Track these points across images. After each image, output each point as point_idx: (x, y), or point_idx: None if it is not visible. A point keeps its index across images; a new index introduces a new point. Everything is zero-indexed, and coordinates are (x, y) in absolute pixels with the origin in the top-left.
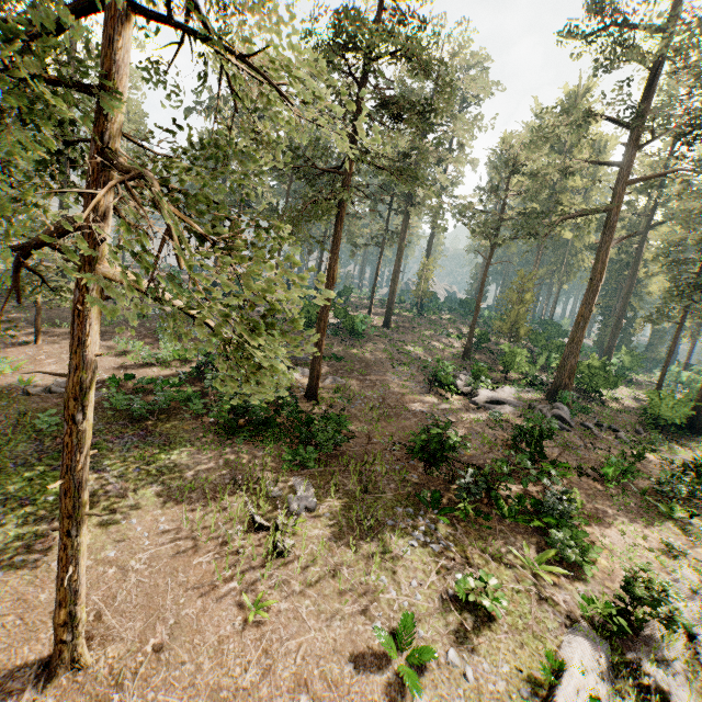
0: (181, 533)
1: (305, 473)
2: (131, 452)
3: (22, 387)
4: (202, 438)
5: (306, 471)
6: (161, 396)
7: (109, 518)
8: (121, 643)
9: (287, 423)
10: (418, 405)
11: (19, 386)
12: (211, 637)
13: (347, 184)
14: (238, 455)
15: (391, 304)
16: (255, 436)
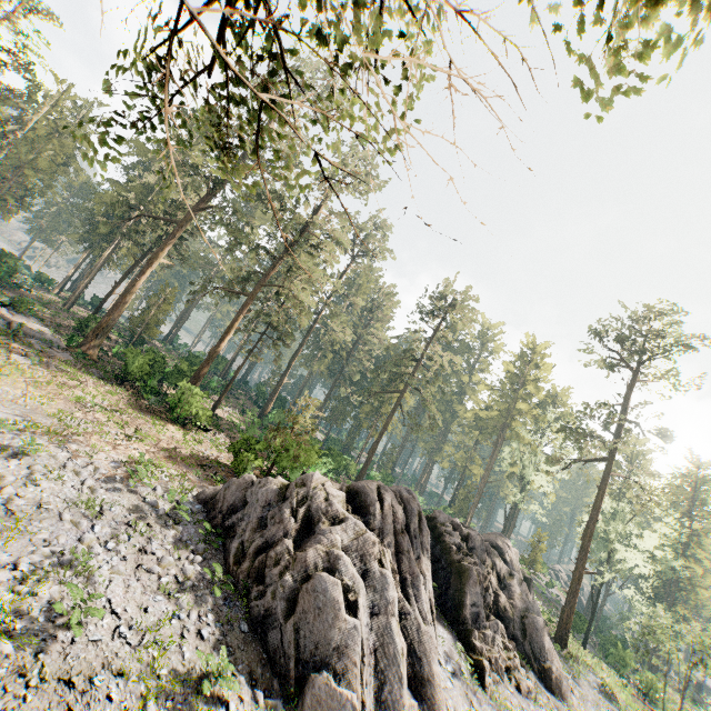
0: None
1: None
2: None
3: None
4: None
5: None
6: None
7: None
8: None
9: None
10: None
11: None
12: None
13: None
14: None
15: (79, 291)
16: None
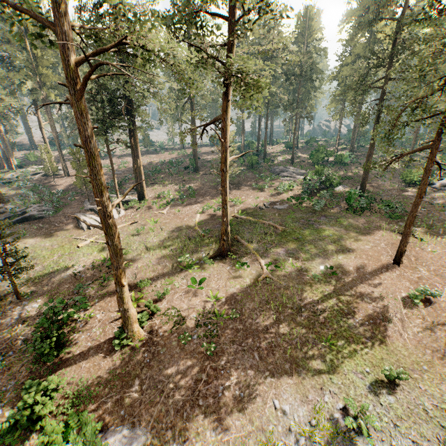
0: (384, 239)
1: (399, 221)
2: (330, 222)
3: (255, 208)
4: (345, 215)
5: (399, 220)
6: (324, 202)
7: (356, 238)
8: (404, 260)
9: (367, 207)
10: (410, 192)
11: (253, 207)
12: (426, 258)
13: (385, 92)
14: (367, 218)
15: (353, 143)
16: (363, 212)
